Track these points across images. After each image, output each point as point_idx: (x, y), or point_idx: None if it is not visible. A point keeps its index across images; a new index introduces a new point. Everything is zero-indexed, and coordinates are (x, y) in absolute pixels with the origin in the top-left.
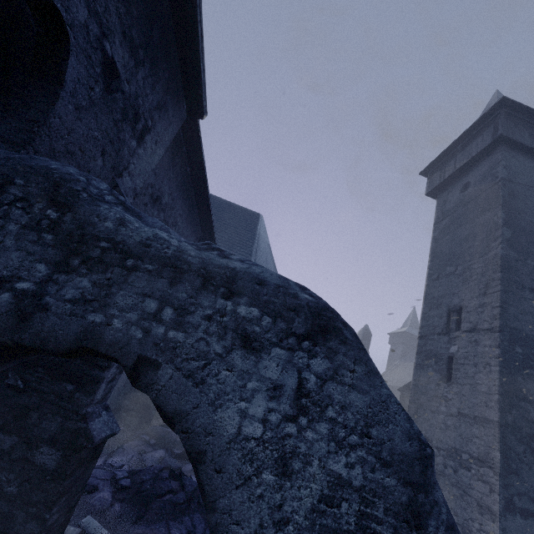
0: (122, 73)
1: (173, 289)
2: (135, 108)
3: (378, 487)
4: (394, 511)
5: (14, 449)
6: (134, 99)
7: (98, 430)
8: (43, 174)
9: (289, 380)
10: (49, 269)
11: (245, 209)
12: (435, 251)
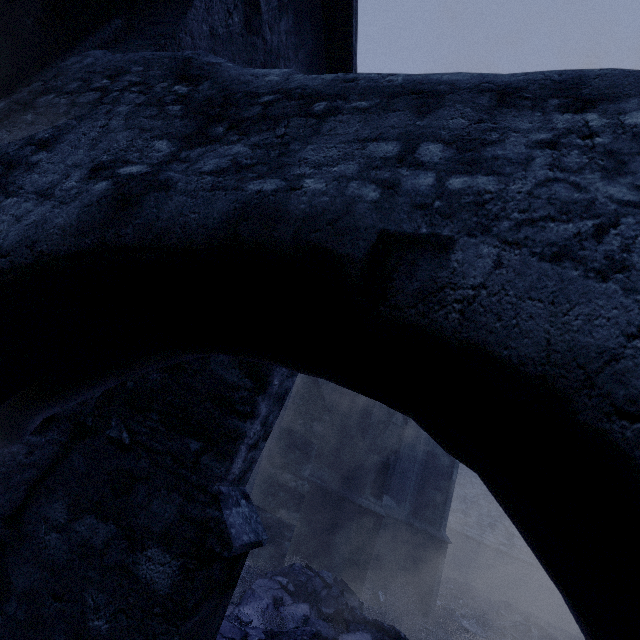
0: (263, 10)
1: (429, 119)
2: None
3: None
4: None
5: (109, 547)
6: (276, 59)
7: (236, 528)
8: (170, 56)
9: None
10: (174, 145)
11: None
12: None
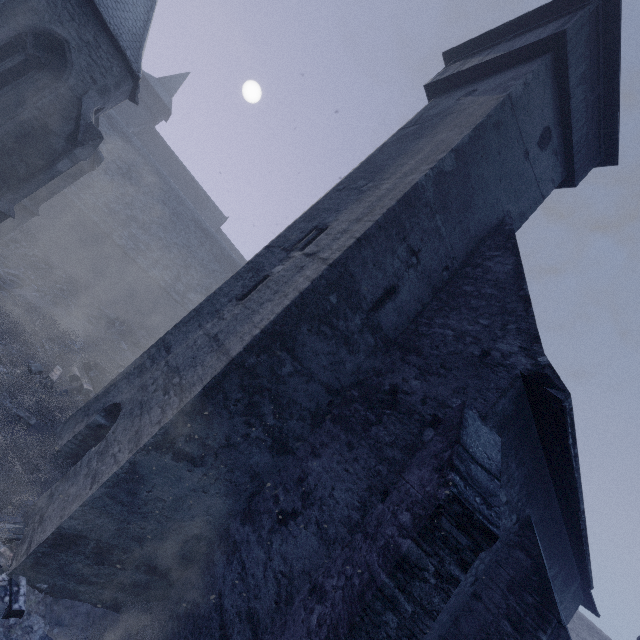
0: None
1: None
2: None
3: None
4: None
5: None
6: None
7: None
8: None
9: None
10: None
11: None
12: (370, 159)
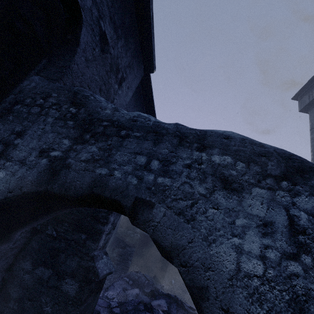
0: (109, 42)
1: (157, 147)
2: (117, 64)
3: None
4: None
5: (50, 279)
6: (116, 59)
7: (101, 269)
8: (68, 89)
9: (278, 217)
10: (71, 142)
11: None
12: None
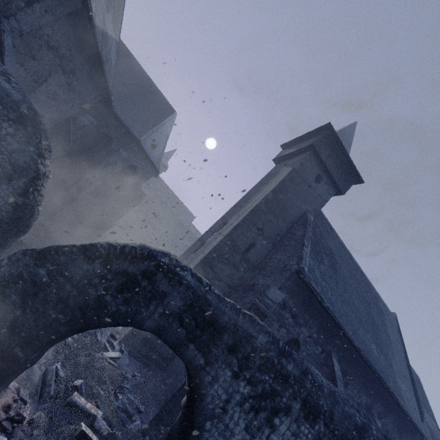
0: None
1: None
2: None
3: (4, 166)
4: (4, 173)
5: None
6: None
7: None
8: None
9: None
10: None
11: (167, 102)
12: (248, 193)
